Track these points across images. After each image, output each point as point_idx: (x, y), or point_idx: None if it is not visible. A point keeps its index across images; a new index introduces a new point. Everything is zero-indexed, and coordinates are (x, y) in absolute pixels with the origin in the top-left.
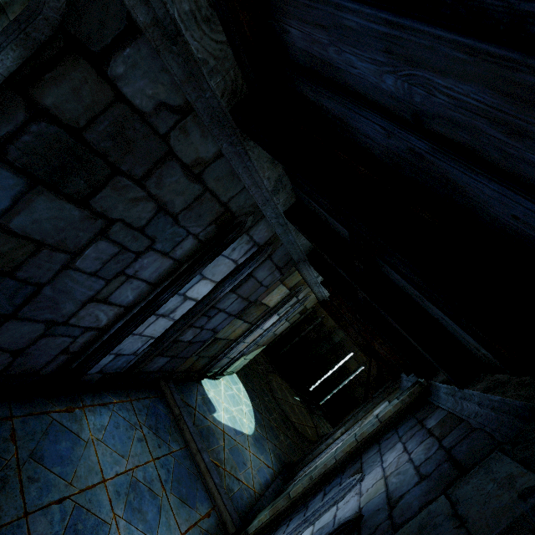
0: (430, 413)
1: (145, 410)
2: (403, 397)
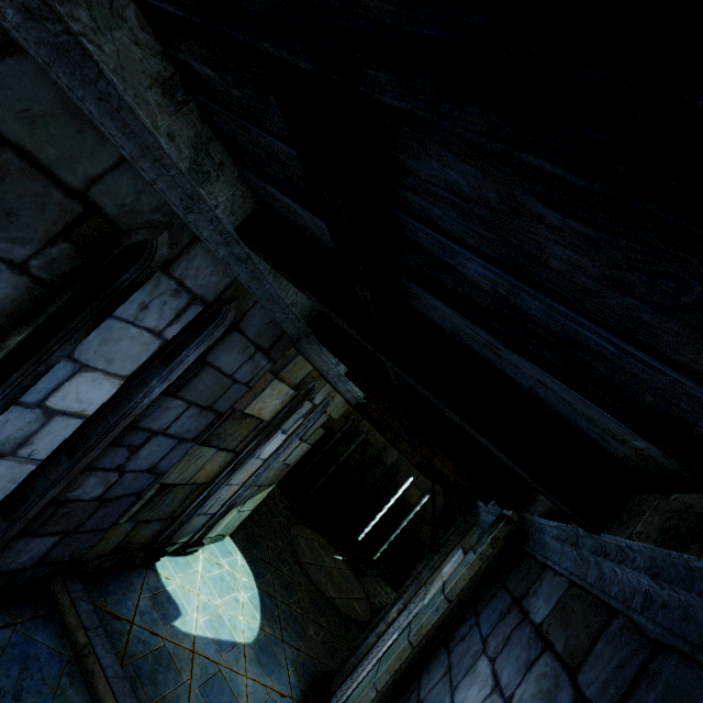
0: (534, 581)
1: None
2: (482, 548)
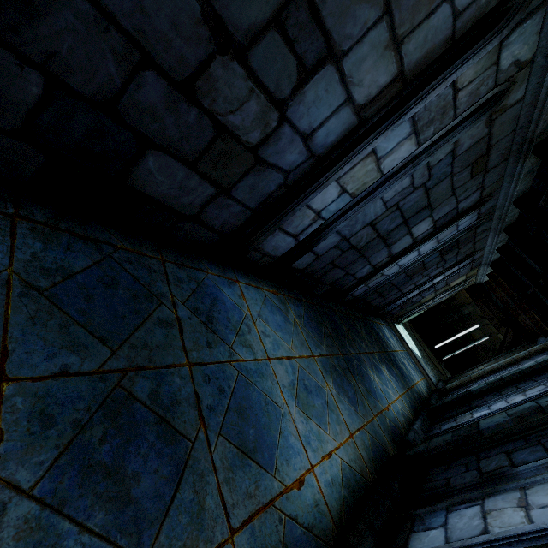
0: None
1: (390, 331)
2: (545, 343)
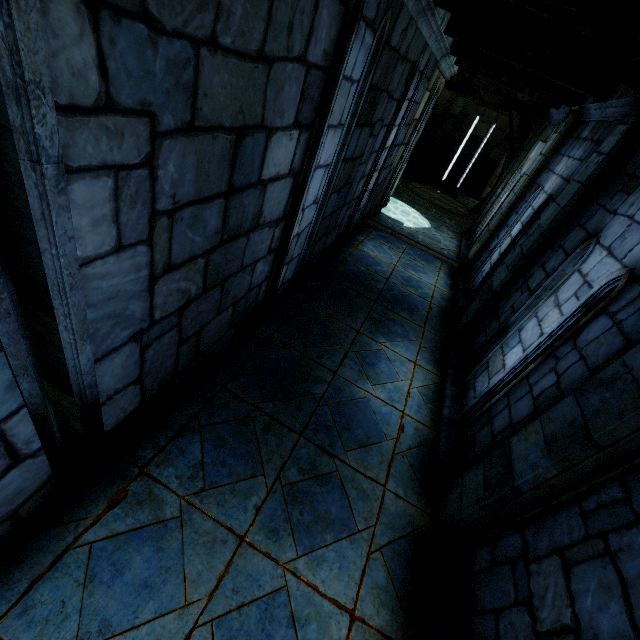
0: (584, 128)
1: (377, 237)
2: (560, 129)
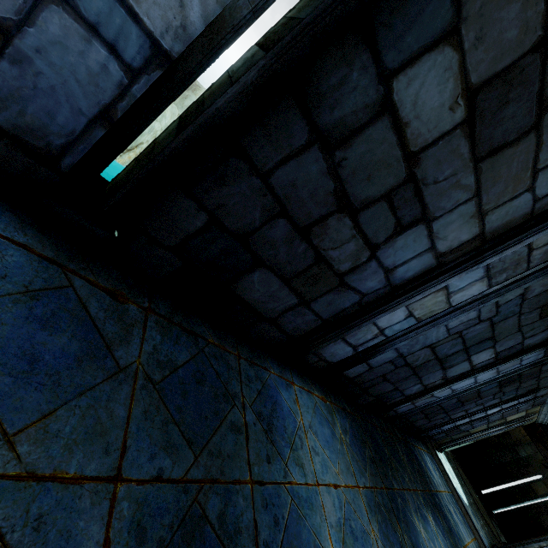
0: None
1: (432, 461)
2: None
